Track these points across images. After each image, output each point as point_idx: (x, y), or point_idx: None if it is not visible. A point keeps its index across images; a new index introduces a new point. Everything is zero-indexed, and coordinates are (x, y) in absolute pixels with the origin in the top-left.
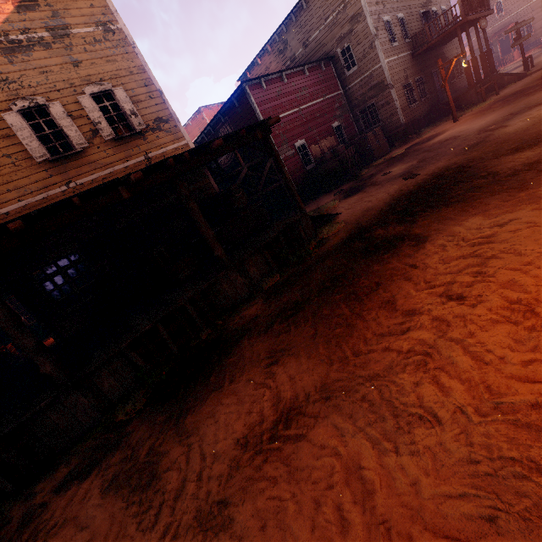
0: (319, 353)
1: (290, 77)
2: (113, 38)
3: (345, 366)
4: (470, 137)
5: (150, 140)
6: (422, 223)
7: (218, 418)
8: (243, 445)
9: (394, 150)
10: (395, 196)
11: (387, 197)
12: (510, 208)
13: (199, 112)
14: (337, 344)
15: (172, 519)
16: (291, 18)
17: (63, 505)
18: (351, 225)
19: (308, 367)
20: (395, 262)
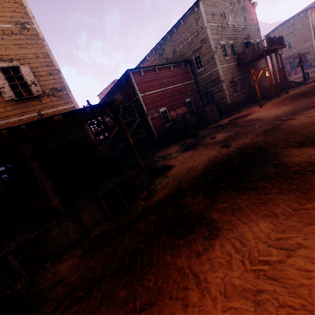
0: None
1: (160, 69)
2: (28, 33)
3: None
4: (268, 122)
5: (44, 102)
6: (220, 205)
7: None
8: None
9: (222, 119)
10: (211, 163)
11: (206, 161)
12: (298, 223)
13: (114, 82)
14: None
15: None
16: (167, 36)
17: None
18: (175, 182)
19: None
20: (184, 260)
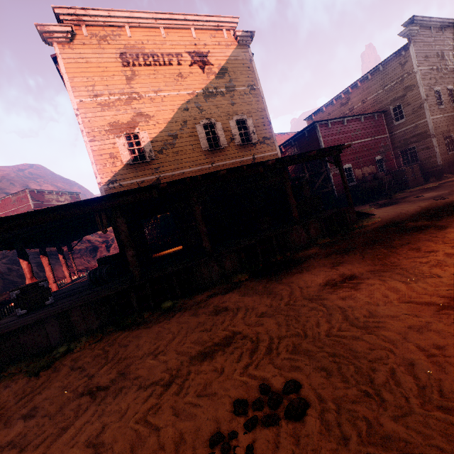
0: (367, 262)
1: (349, 122)
2: (254, 93)
3: (385, 266)
4: None
5: (257, 148)
6: (445, 220)
7: (304, 279)
8: (324, 285)
9: (427, 183)
10: (426, 208)
11: (418, 208)
12: None
13: None
14: (379, 260)
15: (290, 299)
16: (357, 84)
17: (218, 299)
18: (386, 220)
19: (360, 266)
20: (422, 235)
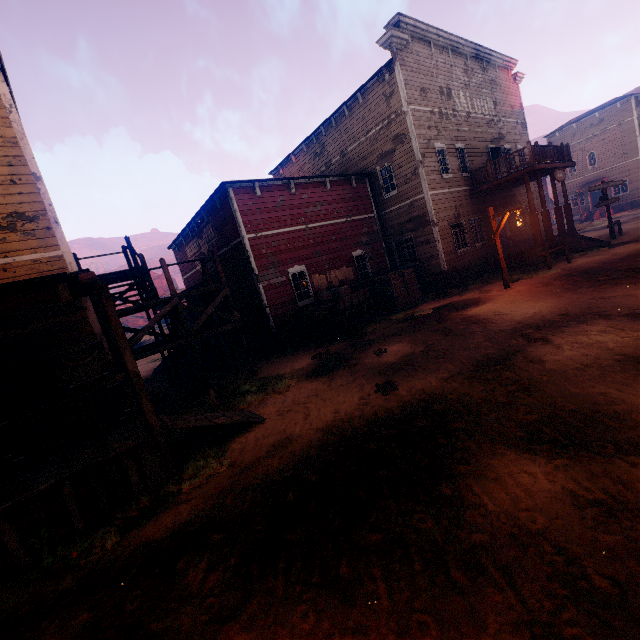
0: None
1: (302, 187)
2: None
3: None
4: (500, 336)
5: None
6: (235, 636)
7: None
8: None
9: (427, 301)
10: (328, 436)
11: (323, 427)
12: None
13: None
14: None
15: None
16: (332, 122)
17: None
18: (224, 483)
19: None
20: None
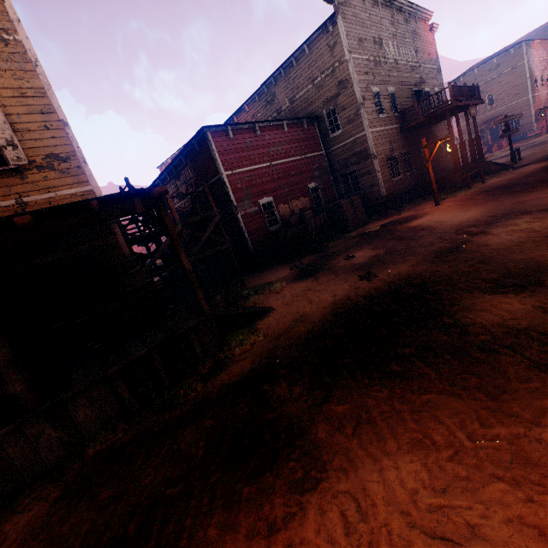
0: None
1: (264, 130)
2: (5, 49)
3: None
4: (446, 235)
5: (31, 180)
6: (335, 408)
7: None
8: None
9: (371, 222)
10: (337, 309)
11: (329, 305)
12: (474, 473)
13: None
14: None
15: None
16: (281, 72)
17: None
18: (267, 345)
19: None
20: (242, 540)
